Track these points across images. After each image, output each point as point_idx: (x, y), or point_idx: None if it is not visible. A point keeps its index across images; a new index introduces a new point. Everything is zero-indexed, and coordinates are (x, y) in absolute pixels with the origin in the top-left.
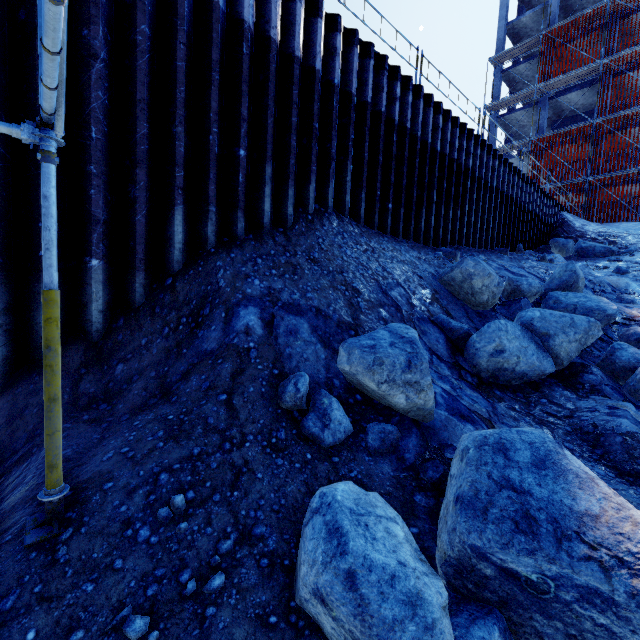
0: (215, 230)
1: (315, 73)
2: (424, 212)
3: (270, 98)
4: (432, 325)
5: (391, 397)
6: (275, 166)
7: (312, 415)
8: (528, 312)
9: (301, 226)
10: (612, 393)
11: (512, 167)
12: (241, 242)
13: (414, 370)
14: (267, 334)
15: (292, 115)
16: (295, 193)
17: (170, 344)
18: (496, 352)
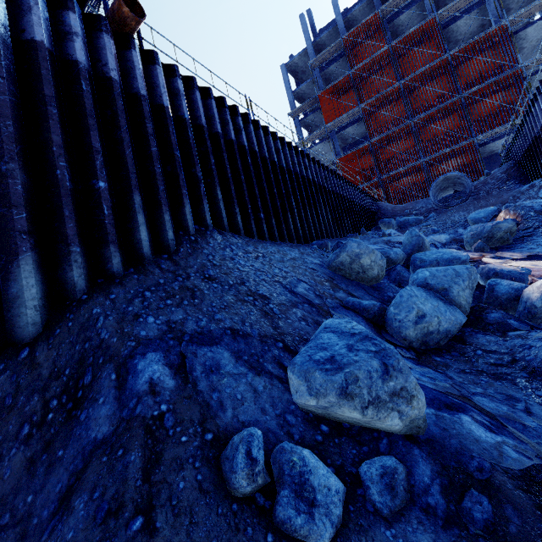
0: (83, 272)
1: (165, 109)
2: (290, 216)
3: (123, 131)
4: (346, 310)
5: (382, 421)
6: (143, 195)
7: (287, 494)
8: (419, 274)
9: (186, 248)
10: (519, 324)
11: (337, 175)
12: (121, 279)
13: (394, 373)
14: (181, 383)
15: (150, 145)
16: (171, 218)
17: (34, 450)
18: (419, 318)
